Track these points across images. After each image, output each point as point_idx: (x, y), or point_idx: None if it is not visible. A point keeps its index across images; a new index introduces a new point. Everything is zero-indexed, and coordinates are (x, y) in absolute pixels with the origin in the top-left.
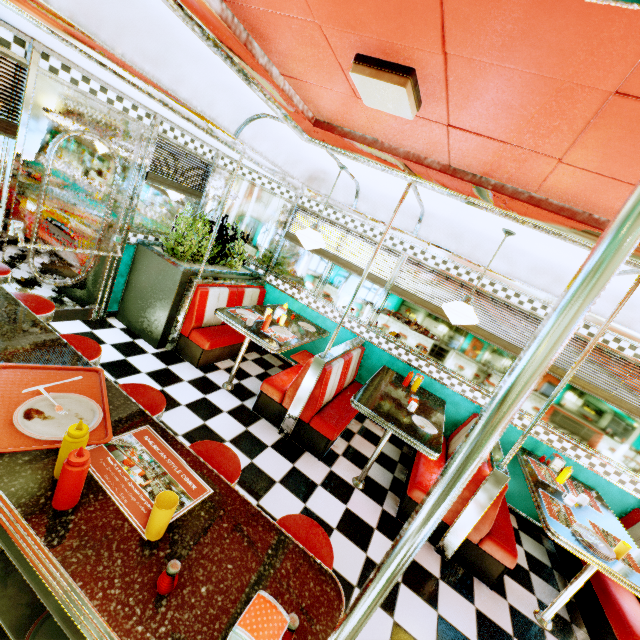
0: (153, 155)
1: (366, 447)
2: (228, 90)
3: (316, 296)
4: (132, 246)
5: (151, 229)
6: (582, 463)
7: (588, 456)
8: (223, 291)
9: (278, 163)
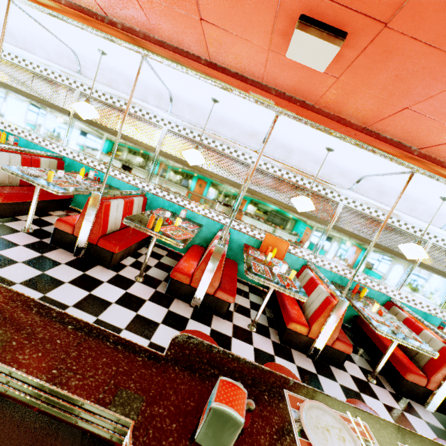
0: None
1: None
2: None
3: None
4: None
5: None
6: (111, 175)
7: (113, 170)
8: None
9: None
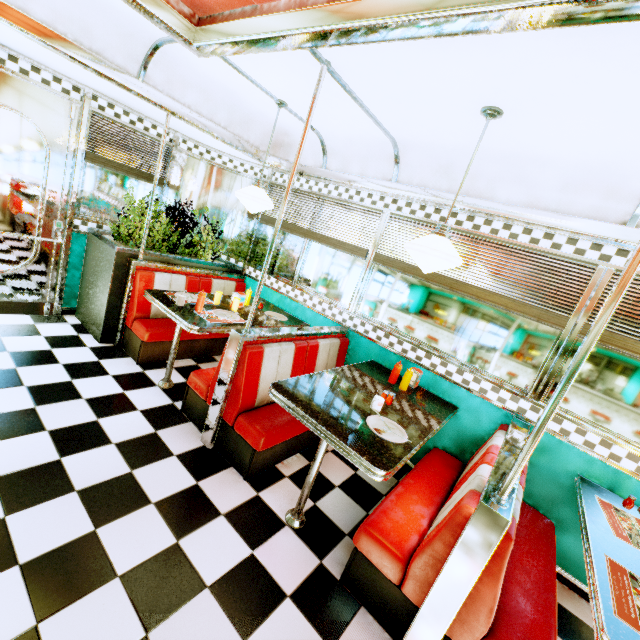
0: (89, 133)
1: (337, 470)
2: (95, 6)
3: (294, 283)
4: (84, 235)
5: (106, 218)
6: None
7: None
8: (177, 278)
9: (220, 122)
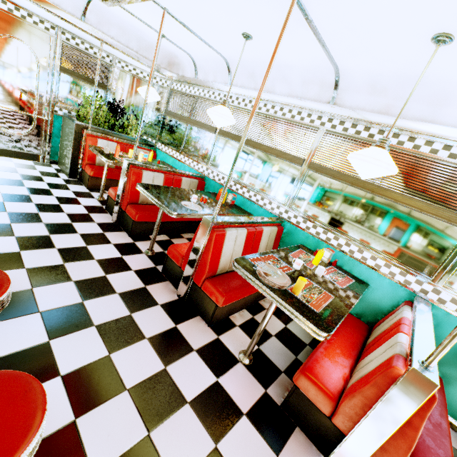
0: (61, 54)
1: None
2: None
3: (180, 151)
4: (61, 117)
5: (73, 108)
6: (355, 257)
7: (360, 250)
8: (111, 143)
9: (133, 48)
